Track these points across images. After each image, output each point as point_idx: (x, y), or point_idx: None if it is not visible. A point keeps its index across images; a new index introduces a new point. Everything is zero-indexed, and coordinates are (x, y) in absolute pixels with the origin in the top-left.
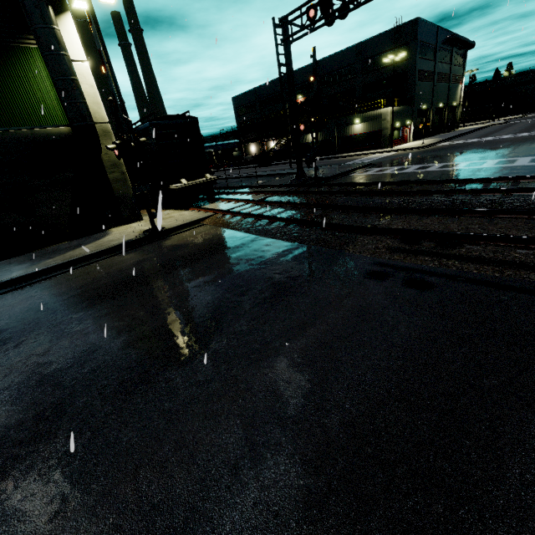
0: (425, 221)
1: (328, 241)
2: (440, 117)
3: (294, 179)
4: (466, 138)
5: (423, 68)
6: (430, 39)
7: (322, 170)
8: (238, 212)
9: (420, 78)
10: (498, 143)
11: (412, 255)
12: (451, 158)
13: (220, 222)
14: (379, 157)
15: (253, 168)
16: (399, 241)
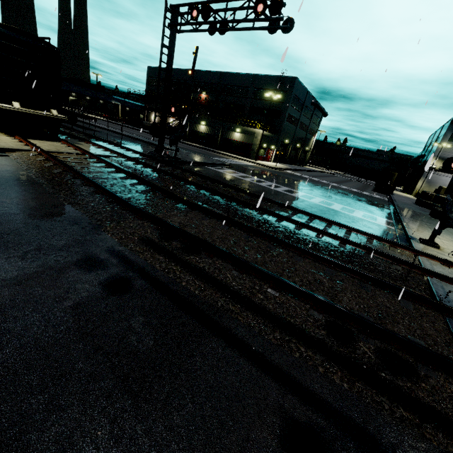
0: (204, 222)
1: (101, 213)
2: (296, 153)
3: (153, 151)
4: (304, 173)
5: (292, 113)
6: (301, 96)
7: (189, 155)
8: (53, 156)
9: (288, 120)
10: (316, 183)
11: (153, 250)
12: (282, 182)
13: (25, 159)
14: (241, 163)
15: (145, 133)
16: (158, 233)
